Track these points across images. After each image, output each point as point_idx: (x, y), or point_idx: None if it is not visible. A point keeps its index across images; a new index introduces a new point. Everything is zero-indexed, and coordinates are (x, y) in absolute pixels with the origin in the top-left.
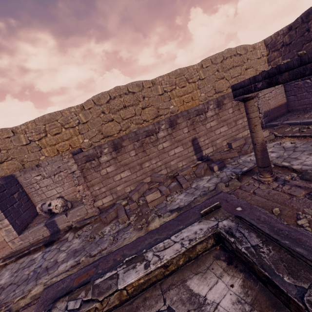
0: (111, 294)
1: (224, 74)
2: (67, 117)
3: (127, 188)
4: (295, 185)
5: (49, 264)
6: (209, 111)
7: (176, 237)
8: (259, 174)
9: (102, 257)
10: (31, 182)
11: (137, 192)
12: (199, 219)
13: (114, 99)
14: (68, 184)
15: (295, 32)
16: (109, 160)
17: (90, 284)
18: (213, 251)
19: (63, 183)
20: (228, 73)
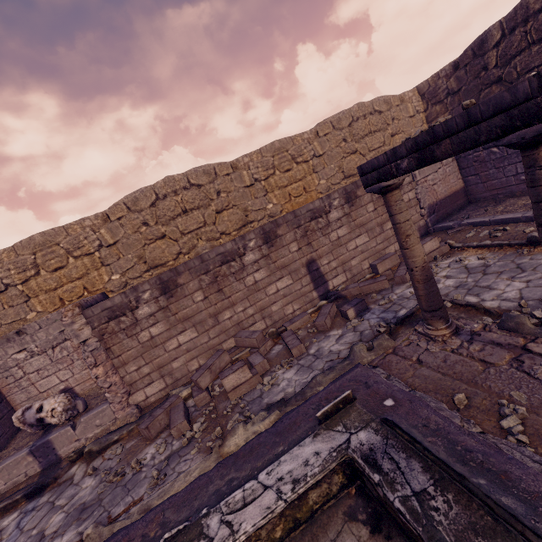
0: None
1: (357, 145)
2: (76, 237)
3: (193, 362)
4: (491, 341)
5: None
6: (333, 210)
7: (269, 474)
8: (426, 324)
9: (122, 530)
10: (7, 366)
11: (208, 371)
12: (314, 430)
13: (164, 198)
14: (81, 363)
15: (465, 72)
16: (154, 313)
17: None
18: (344, 499)
19: (71, 361)
20: (363, 143)
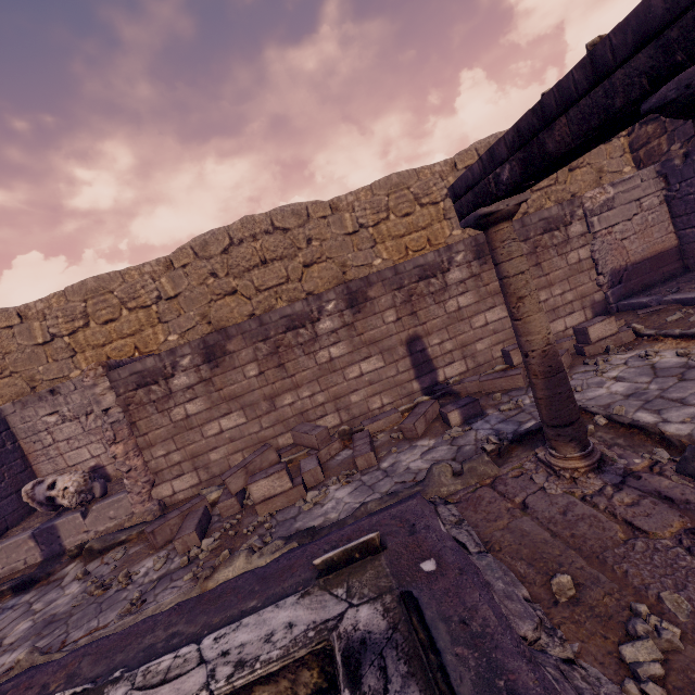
0: None
1: None
2: (133, 285)
3: (237, 457)
4: (657, 491)
5: None
6: (454, 268)
7: (217, 640)
8: (548, 447)
9: (32, 669)
10: (37, 429)
11: (242, 470)
12: (307, 585)
13: (240, 244)
14: None
15: None
16: (193, 385)
17: None
18: None
19: None
20: None
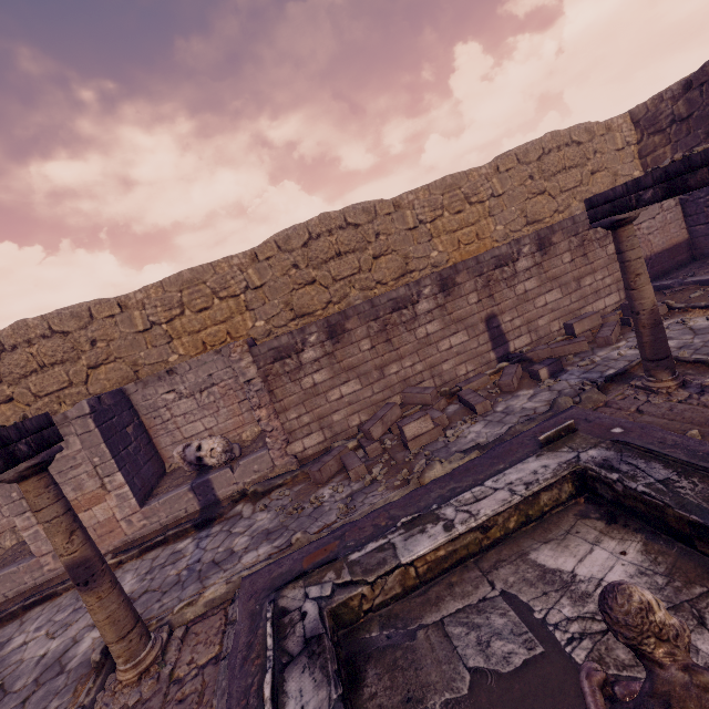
0: (389, 572)
1: (546, 184)
2: (224, 276)
3: (354, 417)
4: None
5: (218, 557)
6: (521, 258)
7: (496, 481)
8: (647, 376)
9: (347, 524)
10: (157, 405)
11: (380, 421)
12: (535, 452)
13: (317, 238)
14: (226, 411)
15: (700, 93)
16: (319, 358)
17: (341, 561)
18: (573, 506)
19: (216, 408)
20: (554, 182)
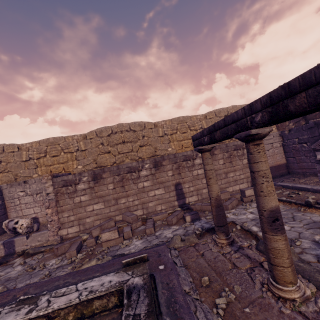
0: None
1: None
2: (68, 143)
3: (97, 222)
4: (247, 254)
5: None
6: (197, 158)
7: (83, 284)
8: (215, 234)
9: (9, 290)
10: (14, 197)
11: (99, 227)
12: (118, 269)
13: (115, 133)
14: None
15: None
16: (85, 189)
17: None
18: (113, 313)
19: (42, 203)
20: None
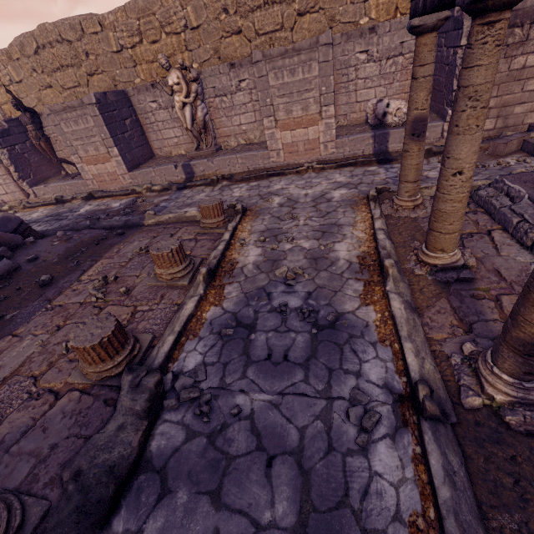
0: None
1: None
2: None
3: (533, 115)
4: None
5: None
6: None
7: None
8: None
9: None
10: (348, 63)
11: None
12: None
13: None
14: (397, 86)
15: None
16: None
17: None
18: None
19: (391, 80)
20: None
